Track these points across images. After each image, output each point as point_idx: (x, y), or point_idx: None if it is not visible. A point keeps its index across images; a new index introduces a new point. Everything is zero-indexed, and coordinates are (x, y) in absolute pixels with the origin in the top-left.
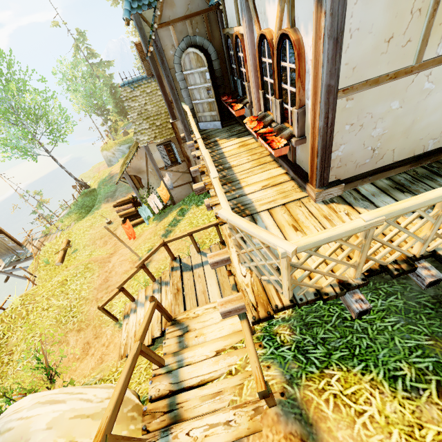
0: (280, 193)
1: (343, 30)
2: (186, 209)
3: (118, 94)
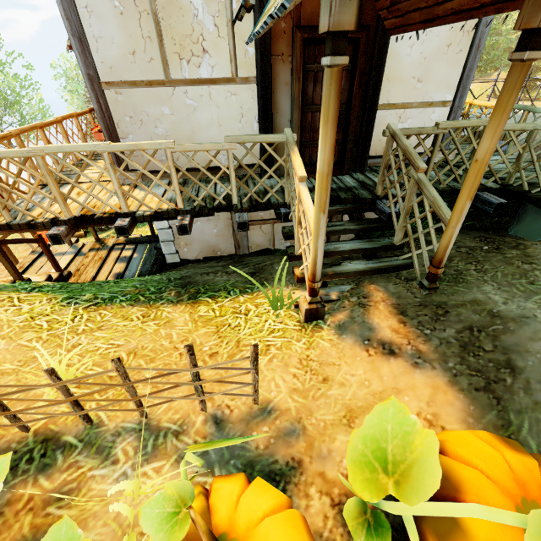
0: (103, 176)
1: (84, 34)
2: None
3: None
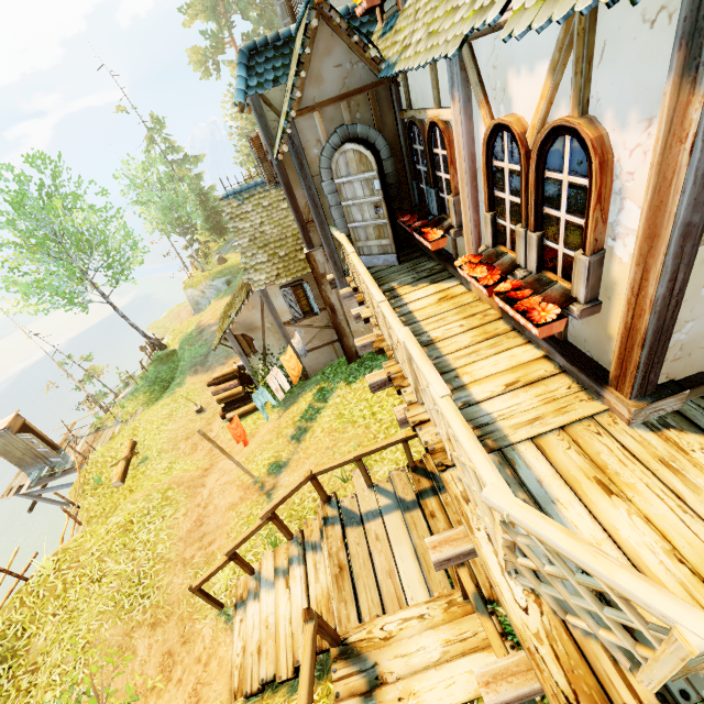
0: (546, 402)
1: None
2: (329, 389)
3: (210, 203)
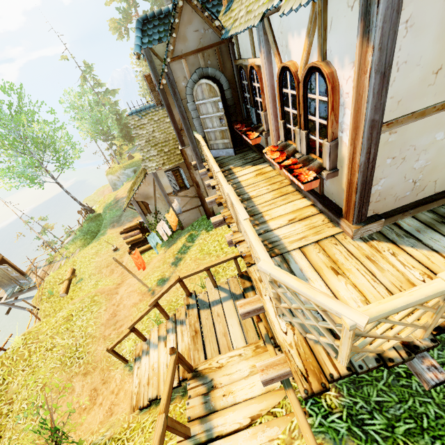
0: (310, 229)
1: (391, 64)
2: (196, 235)
3: (123, 120)
